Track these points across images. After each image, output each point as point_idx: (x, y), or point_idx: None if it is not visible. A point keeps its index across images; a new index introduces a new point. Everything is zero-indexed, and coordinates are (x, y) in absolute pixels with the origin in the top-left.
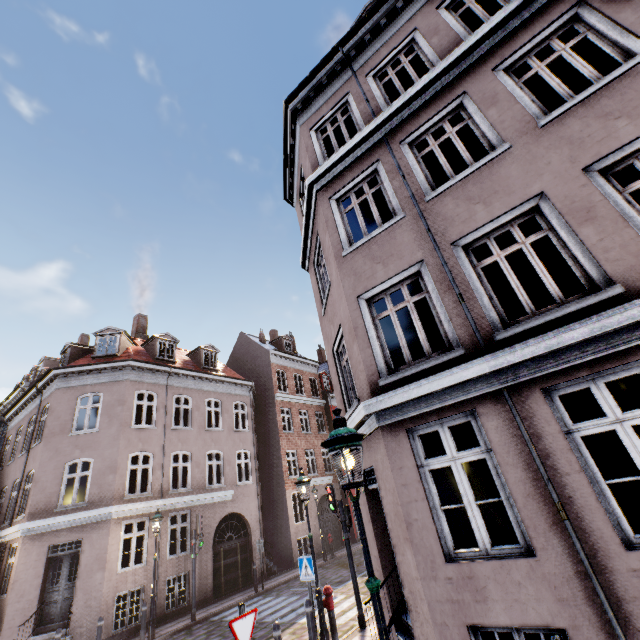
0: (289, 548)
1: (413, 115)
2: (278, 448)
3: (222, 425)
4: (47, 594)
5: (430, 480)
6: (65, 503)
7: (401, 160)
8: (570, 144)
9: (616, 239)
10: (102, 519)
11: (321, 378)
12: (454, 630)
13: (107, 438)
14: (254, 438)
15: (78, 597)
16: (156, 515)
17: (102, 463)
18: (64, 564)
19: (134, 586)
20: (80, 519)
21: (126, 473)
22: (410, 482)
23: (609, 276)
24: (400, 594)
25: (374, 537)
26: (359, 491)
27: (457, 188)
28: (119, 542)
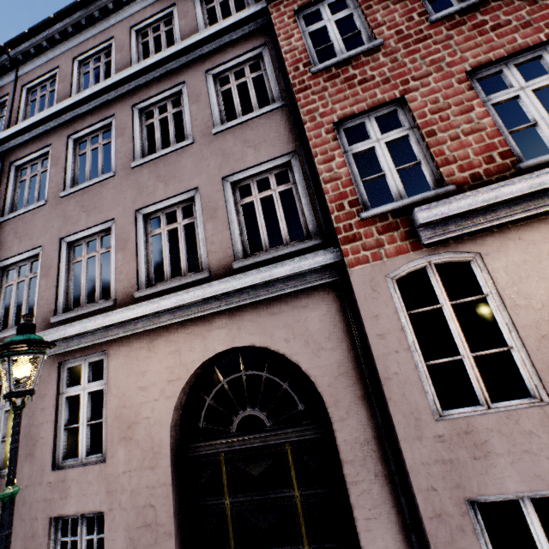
0: None
1: (25, 144)
2: None
3: None
4: None
5: None
6: None
7: (4, 179)
8: (65, 218)
9: (48, 293)
10: None
11: None
12: None
13: None
14: None
15: None
16: None
17: None
18: None
19: None
20: None
21: None
22: None
23: (36, 316)
24: None
25: None
26: None
27: (16, 221)
28: None
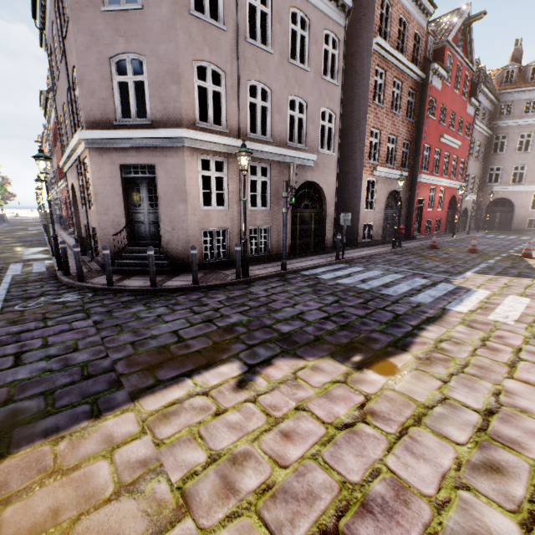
0: (354, 230)
1: None
2: (362, 123)
3: (308, 62)
4: (132, 214)
5: None
6: None
7: None
8: None
9: None
10: (173, 145)
11: (426, 39)
12: None
13: (157, 24)
14: (341, 98)
15: (164, 223)
16: (242, 149)
17: (158, 66)
18: (141, 189)
19: (218, 227)
20: (146, 140)
21: (193, 89)
22: None
23: None
24: None
25: None
26: None
27: None
28: (197, 178)
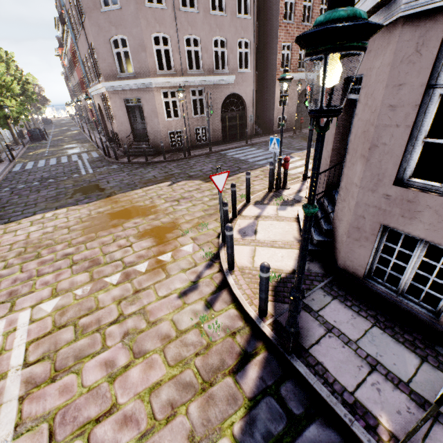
0: (271, 122)
1: None
2: (275, 40)
3: (225, 9)
4: (134, 125)
5: (433, 107)
6: (129, 71)
7: None
8: None
9: None
10: (147, 87)
11: None
12: (368, 222)
13: (130, 17)
14: (254, 27)
15: (149, 129)
16: (179, 89)
17: (134, 42)
18: (136, 111)
19: (177, 129)
20: (134, 85)
21: (153, 53)
22: (402, 105)
23: None
24: (336, 179)
25: (333, 140)
26: (331, 120)
27: None
28: (162, 103)
